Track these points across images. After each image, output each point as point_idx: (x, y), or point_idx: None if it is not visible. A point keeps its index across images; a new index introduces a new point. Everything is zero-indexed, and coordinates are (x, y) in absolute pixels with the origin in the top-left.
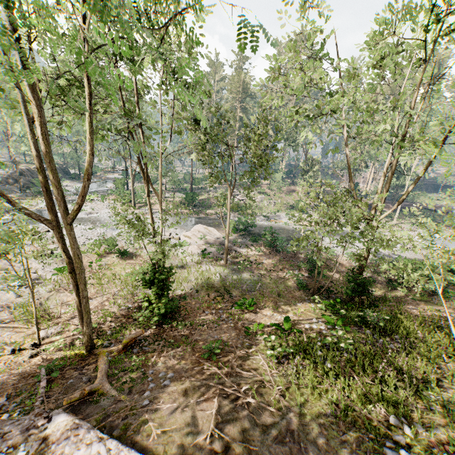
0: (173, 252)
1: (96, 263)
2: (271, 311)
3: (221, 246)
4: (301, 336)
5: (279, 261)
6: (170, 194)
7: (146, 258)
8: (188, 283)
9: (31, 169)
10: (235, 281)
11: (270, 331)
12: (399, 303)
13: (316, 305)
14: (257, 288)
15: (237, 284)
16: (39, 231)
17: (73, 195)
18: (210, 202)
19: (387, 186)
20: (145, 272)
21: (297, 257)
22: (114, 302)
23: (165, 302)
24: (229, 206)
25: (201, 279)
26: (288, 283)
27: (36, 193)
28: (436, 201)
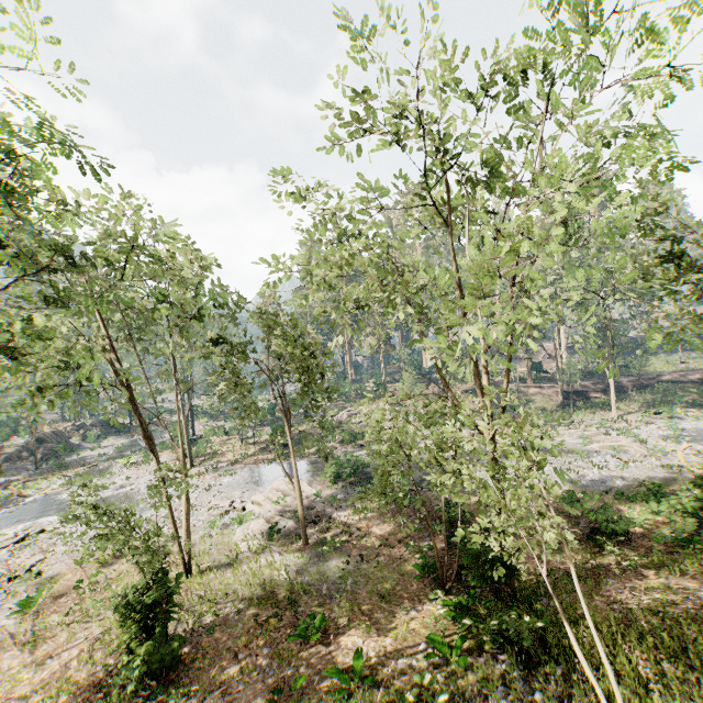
0: (225, 536)
1: (89, 580)
2: (357, 637)
3: (309, 511)
4: (375, 693)
5: (399, 524)
6: (257, 431)
7: (176, 556)
8: (230, 595)
9: (59, 431)
10: (312, 578)
11: (329, 687)
12: (599, 582)
13: (446, 608)
14: (347, 589)
15: (308, 586)
16: (28, 533)
17: (109, 459)
18: (314, 433)
19: (478, 385)
20: (128, 593)
21: (433, 511)
22: (88, 658)
23: (149, 650)
24: (292, 447)
25: (255, 584)
26: (406, 567)
27: (55, 467)
28: (680, 365)
